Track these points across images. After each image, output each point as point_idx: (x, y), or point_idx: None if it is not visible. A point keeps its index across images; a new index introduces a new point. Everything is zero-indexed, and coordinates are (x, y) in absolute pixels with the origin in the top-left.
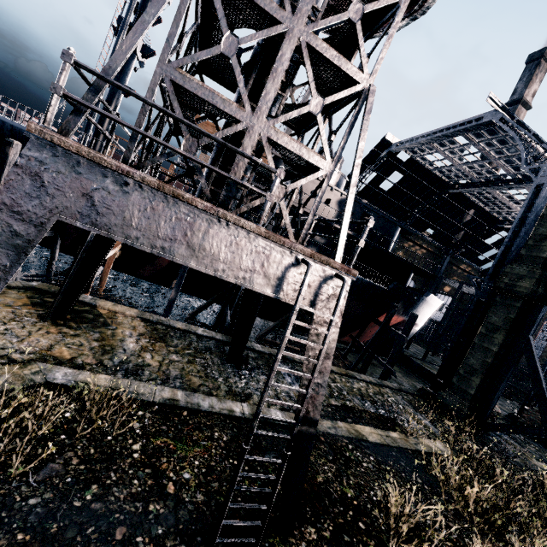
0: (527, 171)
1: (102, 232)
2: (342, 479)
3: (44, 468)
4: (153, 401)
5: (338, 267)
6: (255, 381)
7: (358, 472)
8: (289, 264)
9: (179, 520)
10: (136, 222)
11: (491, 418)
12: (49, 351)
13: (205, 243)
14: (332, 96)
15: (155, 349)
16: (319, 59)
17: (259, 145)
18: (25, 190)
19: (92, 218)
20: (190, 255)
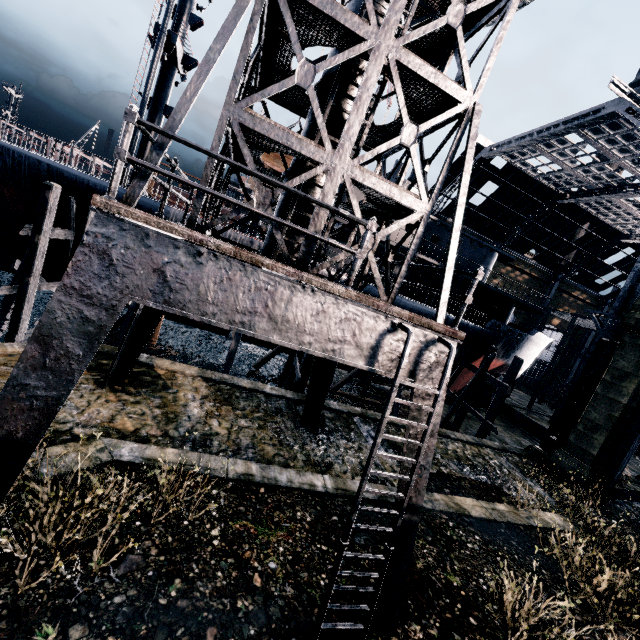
0: None
1: (177, 310)
2: (445, 565)
3: (123, 561)
4: (226, 477)
5: (441, 329)
6: (334, 447)
7: (463, 555)
8: (384, 330)
9: (270, 618)
10: (212, 296)
11: (618, 483)
12: (112, 423)
13: (288, 313)
14: (427, 122)
15: (221, 415)
16: (409, 76)
17: None
18: (93, 270)
19: (165, 296)
20: (272, 328)
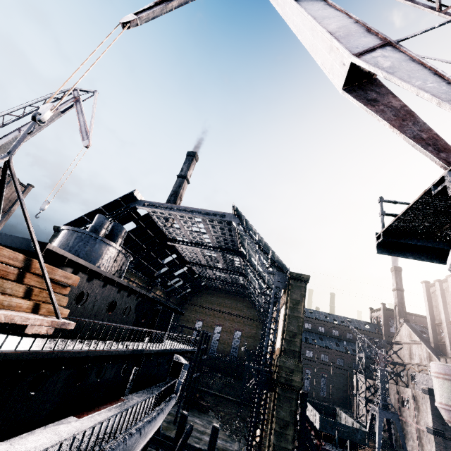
0: (267, 273)
1: None
2: None
3: None
4: None
5: None
6: None
7: None
8: None
9: None
10: None
11: None
12: None
13: None
14: None
15: None
16: None
17: None
18: None
19: None
20: None
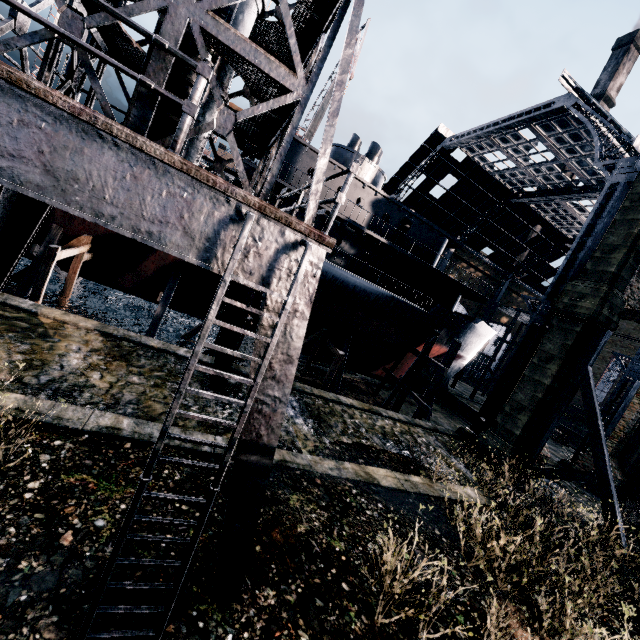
0: (601, 168)
1: None
2: (332, 530)
3: None
4: (82, 428)
5: (304, 230)
6: None
7: (357, 521)
8: (225, 219)
9: (62, 581)
10: None
11: (538, 463)
12: None
13: (77, 169)
14: None
15: (109, 369)
16: None
17: (221, 73)
18: None
19: None
20: (50, 185)
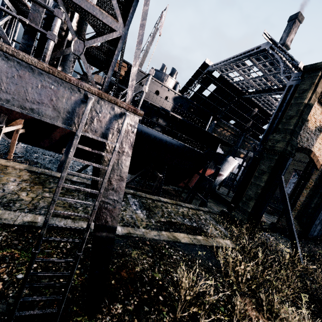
0: (284, 78)
1: None
2: (154, 268)
3: None
4: (13, 223)
5: (125, 106)
6: None
7: (168, 262)
8: (78, 100)
9: None
10: None
11: (260, 225)
12: None
13: None
14: None
15: (32, 190)
16: None
17: (80, 23)
18: None
19: None
20: None
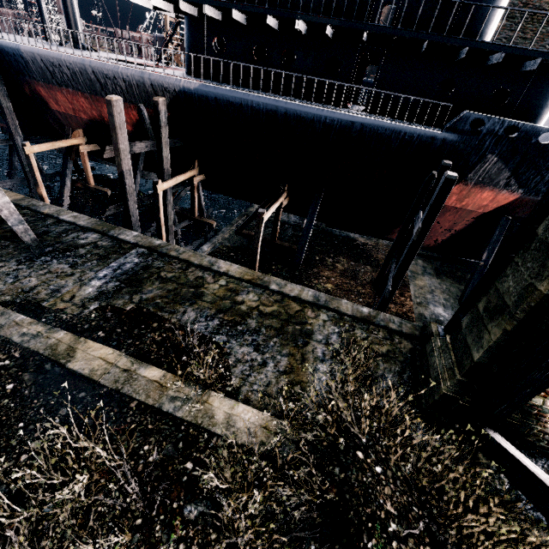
0: None
1: None
2: None
3: None
4: None
5: None
6: (36, 269)
7: None
8: None
9: None
10: None
11: None
12: None
13: None
14: None
15: None
16: None
17: None
18: None
19: None
20: None
